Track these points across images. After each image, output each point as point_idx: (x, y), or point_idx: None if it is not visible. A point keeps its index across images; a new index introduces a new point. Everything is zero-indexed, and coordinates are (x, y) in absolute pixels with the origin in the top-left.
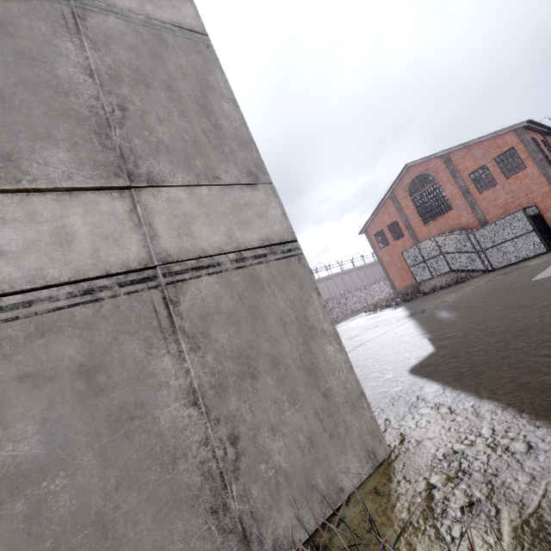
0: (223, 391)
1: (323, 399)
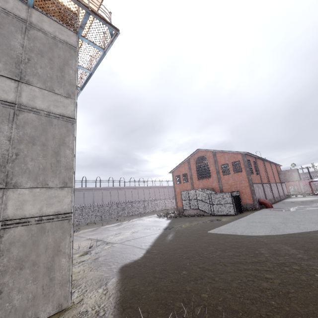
0: (5, 273)
1: (49, 280)
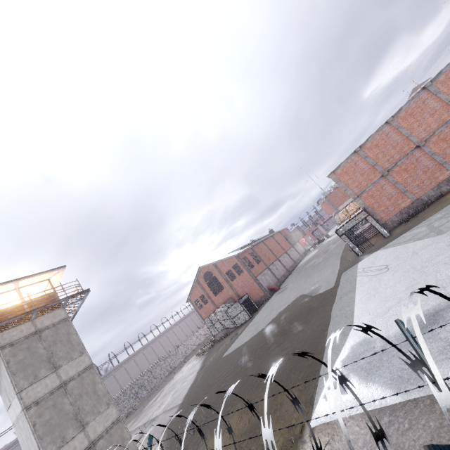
0: None
1: None
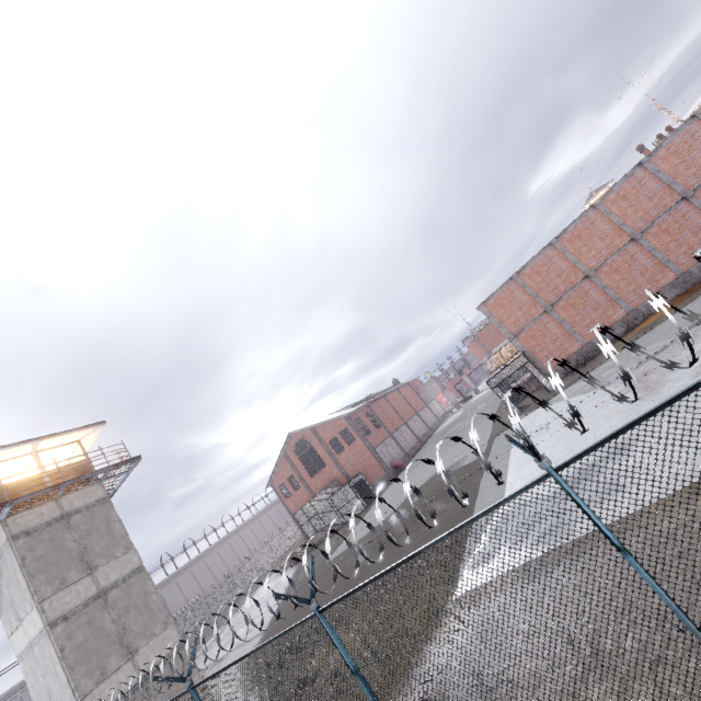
0: None
1: None
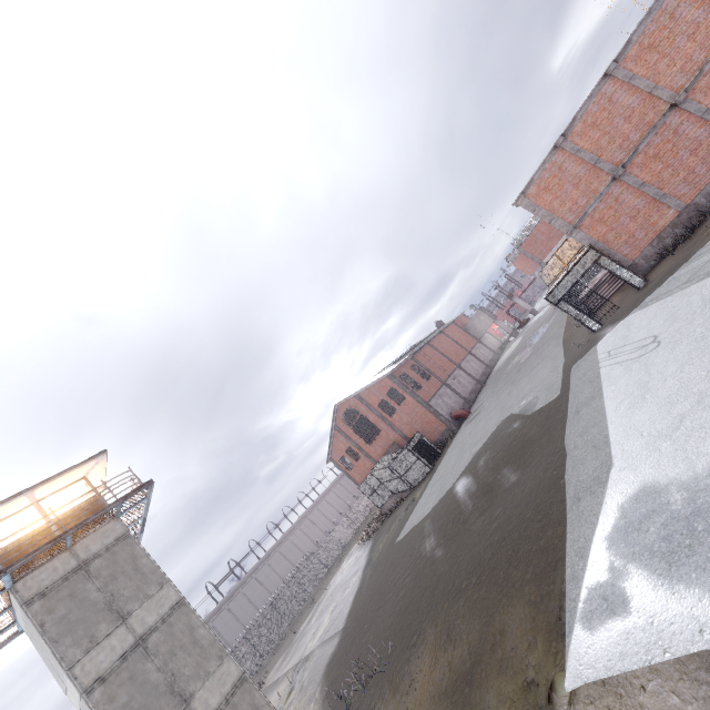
0: None
1: None
